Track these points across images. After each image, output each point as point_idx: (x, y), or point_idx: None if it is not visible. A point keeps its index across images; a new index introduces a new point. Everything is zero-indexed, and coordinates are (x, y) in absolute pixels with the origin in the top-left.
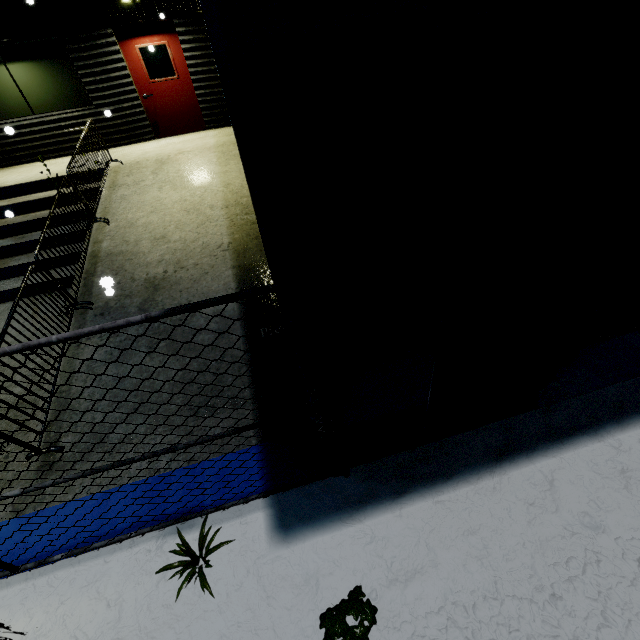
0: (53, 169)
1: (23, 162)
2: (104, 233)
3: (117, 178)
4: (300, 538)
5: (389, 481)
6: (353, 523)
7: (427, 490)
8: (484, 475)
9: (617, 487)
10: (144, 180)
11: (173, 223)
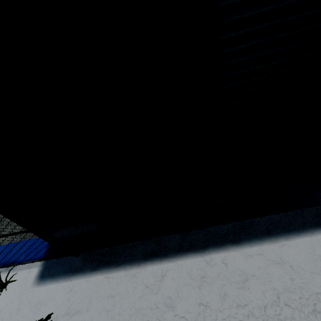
0: None
1: None
2: None
3: None
4: (44, 284)
5: (93, 262)
6: (68, 281)
7: (106, 270)
8: (135, 266)
9: (195, 286)
10: None
11: None
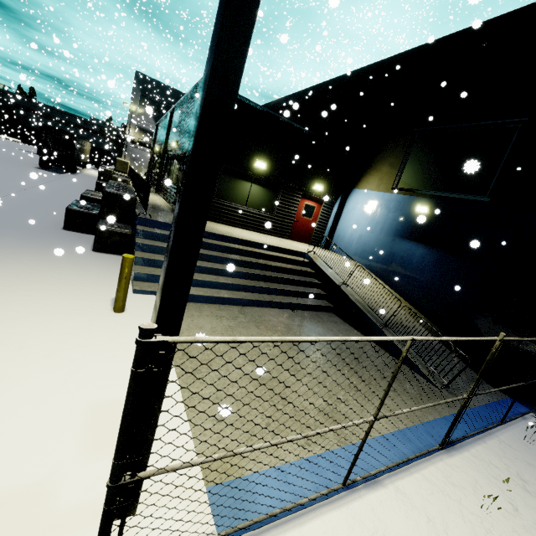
0: (266, 239)
1: (222, 223)
2: (349, 291)
3: (320, 261)
4: None
5: None
6: None
7: None
8: None
9: None
10: (335, 268)
11: (374, 296)
